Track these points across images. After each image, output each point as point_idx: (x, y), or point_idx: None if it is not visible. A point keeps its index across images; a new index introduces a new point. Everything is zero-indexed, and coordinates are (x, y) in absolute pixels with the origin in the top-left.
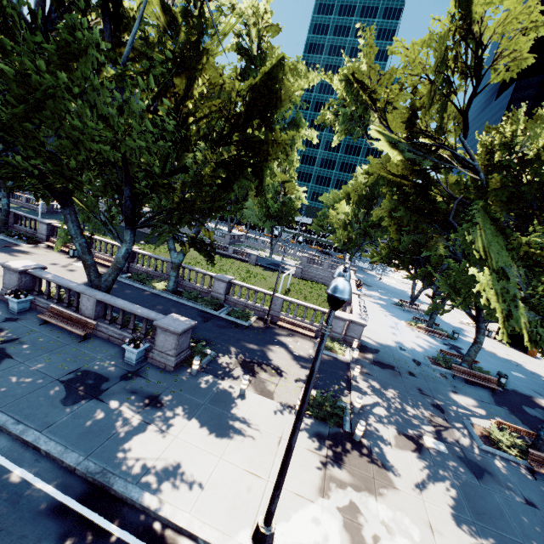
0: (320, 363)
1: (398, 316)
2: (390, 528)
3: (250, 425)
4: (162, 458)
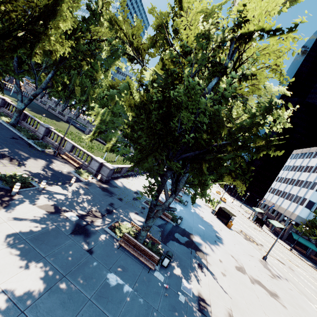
0: (61, 174)
1: None
2: None
3: None
4: None
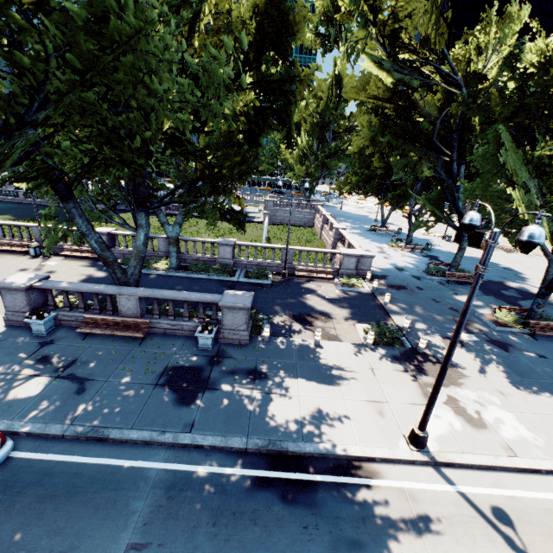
0: (352, 300)
1: (377, 241)
2: (481, 403)
3: (343, 367)
4: (304, 415)
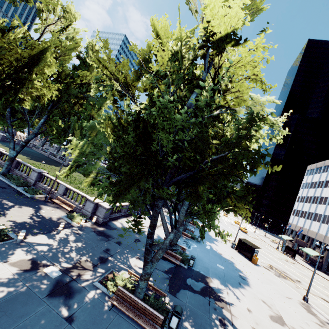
0: (49, 221)
1: None
2: None
3: None
4: None
